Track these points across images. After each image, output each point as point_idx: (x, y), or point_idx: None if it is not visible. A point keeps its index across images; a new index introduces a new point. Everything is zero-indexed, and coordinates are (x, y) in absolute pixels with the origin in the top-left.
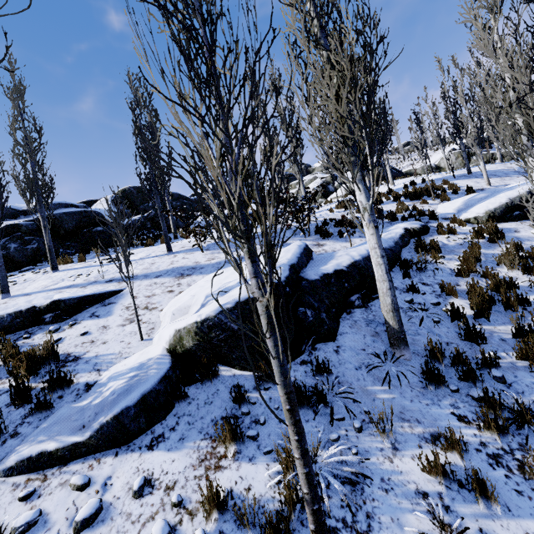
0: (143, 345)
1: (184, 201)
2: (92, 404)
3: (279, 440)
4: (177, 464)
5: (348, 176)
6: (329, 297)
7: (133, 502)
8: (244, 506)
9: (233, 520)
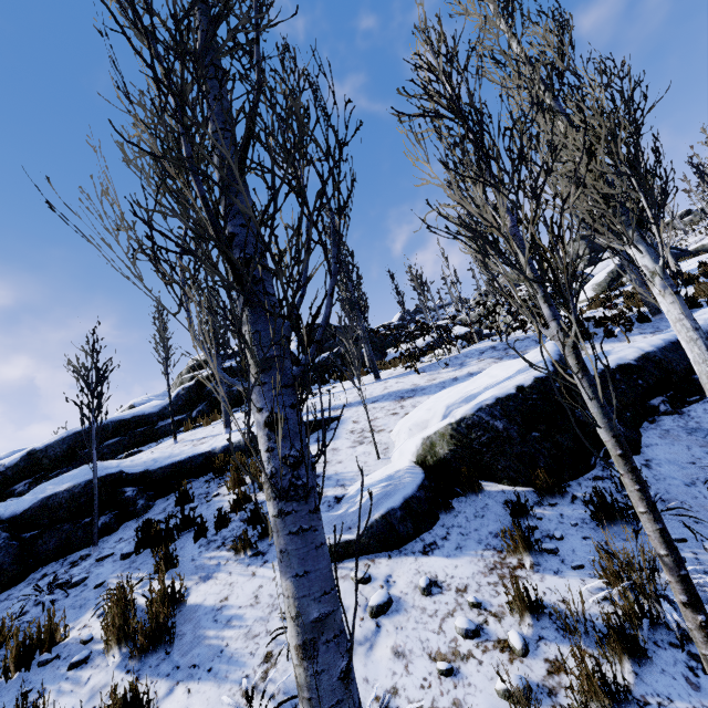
0: (382, 463)
1: (371, 334)
2: (349, 511)
3: (591, 556)
4: (461, 570)
5: (593, 272)
6: (617, 396)
7: (424, 599)
8: (568, 607)
9: (553, 628)
